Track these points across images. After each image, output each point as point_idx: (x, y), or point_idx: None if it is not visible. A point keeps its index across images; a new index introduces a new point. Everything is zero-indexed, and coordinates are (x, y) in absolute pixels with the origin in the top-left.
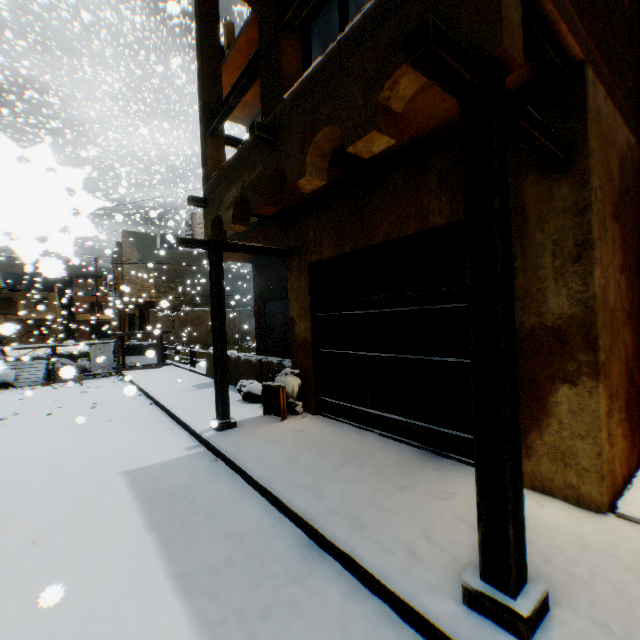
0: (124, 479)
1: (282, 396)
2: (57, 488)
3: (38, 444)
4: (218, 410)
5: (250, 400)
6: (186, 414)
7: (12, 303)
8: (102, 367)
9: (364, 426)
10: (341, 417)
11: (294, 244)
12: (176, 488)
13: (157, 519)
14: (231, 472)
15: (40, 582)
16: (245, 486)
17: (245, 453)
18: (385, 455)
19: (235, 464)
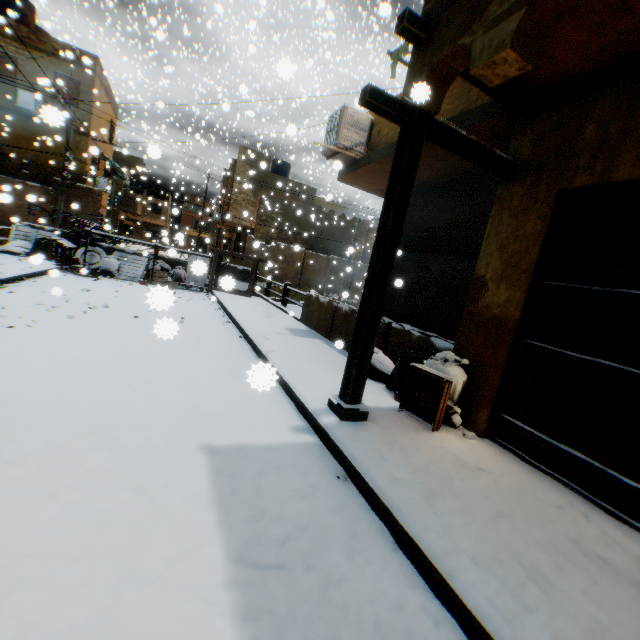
0: (205, 464)
1: (444, 396)
2: (110, 444)
3: (112, 352)
4: (347, 388)
5: (369, 375)
6: (287, 370)
7: (132, 202)
8: (195, 280)
9: (612, 509)
10: (544, 465)
11: (529, 155)
12: (288, 528)
13: (261, 628)
14: (378, 522)
15: None
16: (419, 583)
17: (408, 497)
18: None
19: (391, 514)
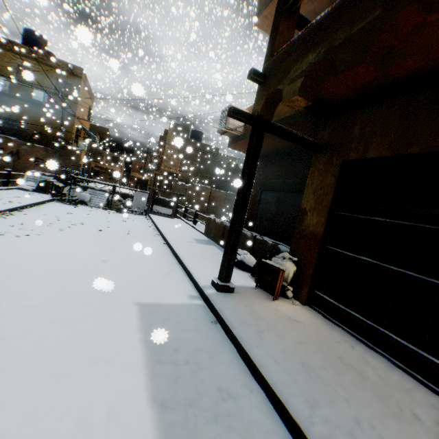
0: (136, 312)
1: (280, 278)
2: (85, 299)
3: (86, 251)
4: (222, 273)
5: (241, 268)
6: (190, 263)
7: (100, 156)
8: (138, 207)
9: (369, 343)
10: (336, 320)
11: (328, 140)
12: (179, 344)
13: (159, 384)
14: (230, 345)
15: (29, 437)
16: (247, 373)
17: (247, 331)
18: (424, 408)
19: (237, 339)
